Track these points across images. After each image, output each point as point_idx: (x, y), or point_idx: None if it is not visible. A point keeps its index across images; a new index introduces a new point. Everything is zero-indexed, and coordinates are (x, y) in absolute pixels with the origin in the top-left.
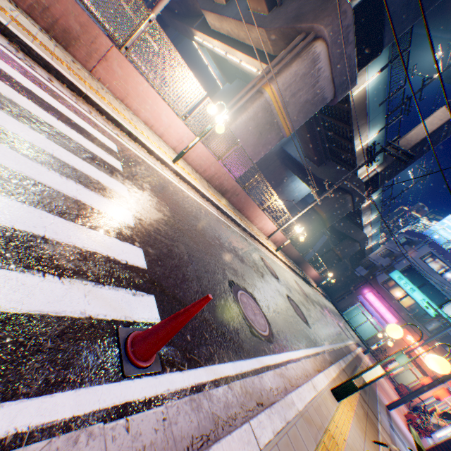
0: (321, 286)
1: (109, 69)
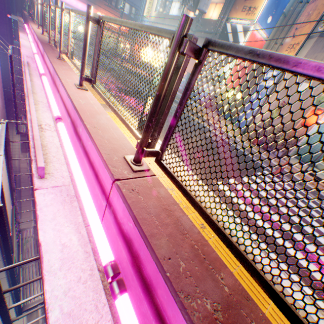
0: None
1: None
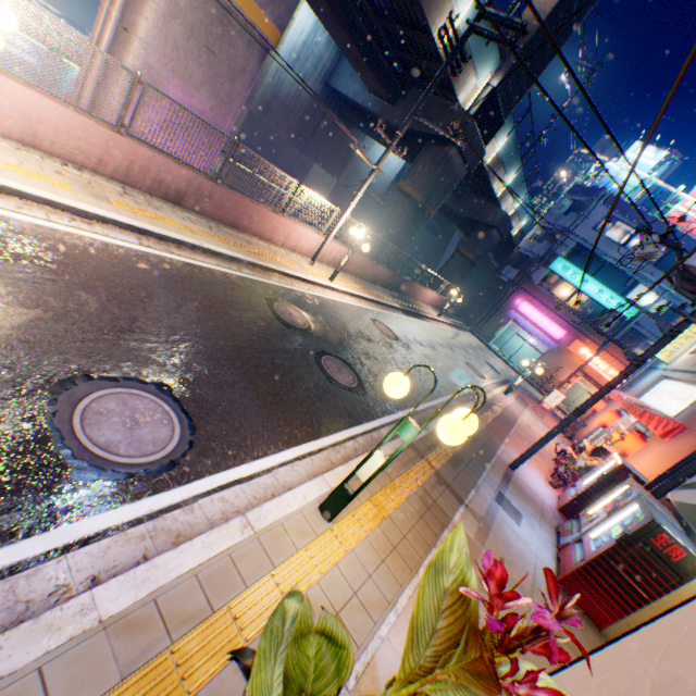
0: (452, 312)
1: None
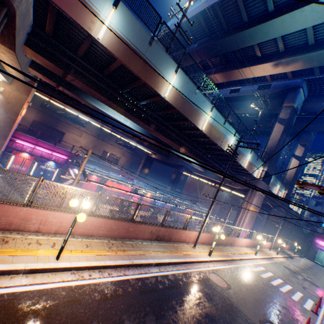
0: (292, 249)
1: (235, 242)
